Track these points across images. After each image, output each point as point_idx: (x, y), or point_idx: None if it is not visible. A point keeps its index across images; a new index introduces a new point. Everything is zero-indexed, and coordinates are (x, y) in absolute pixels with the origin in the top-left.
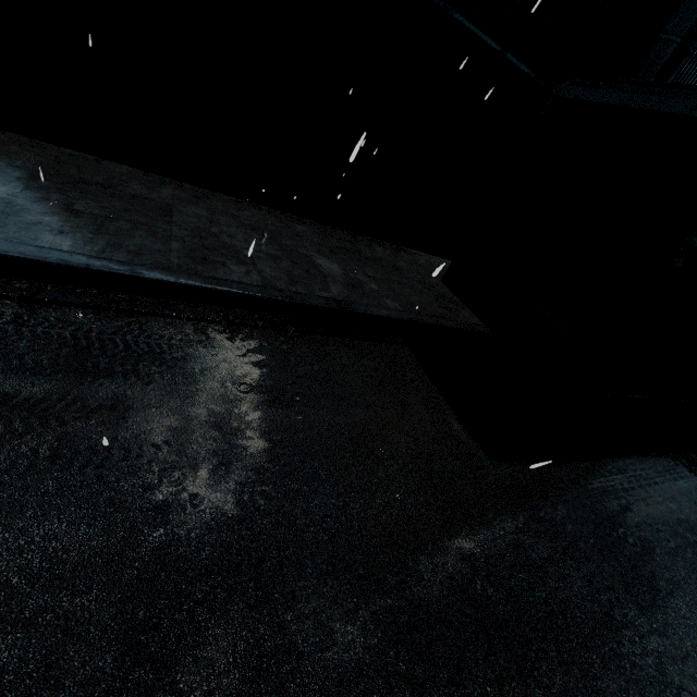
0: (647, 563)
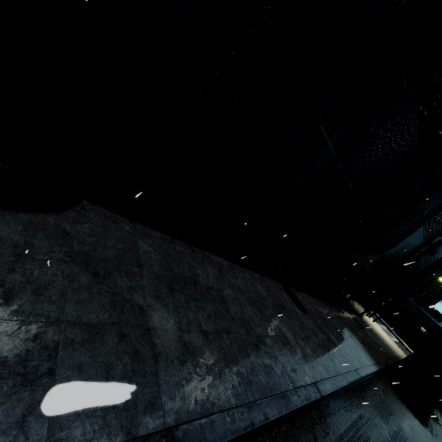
0: None
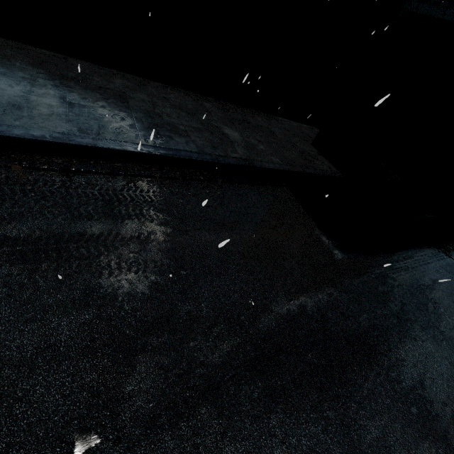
0: (425, 306)
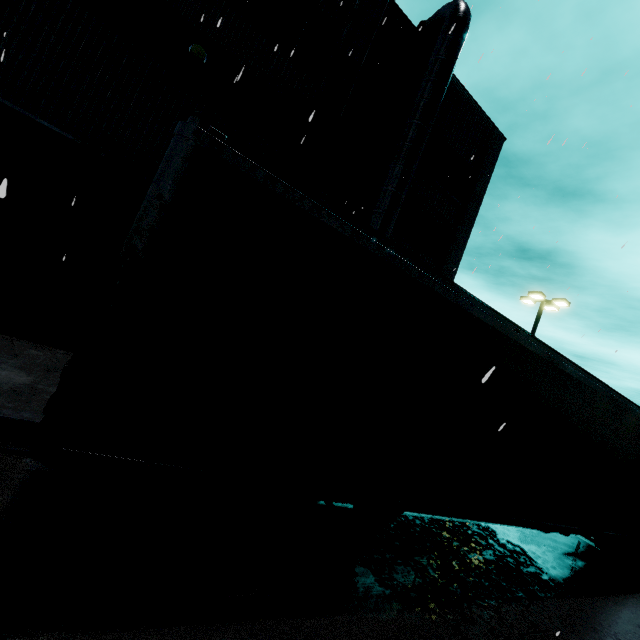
0: None
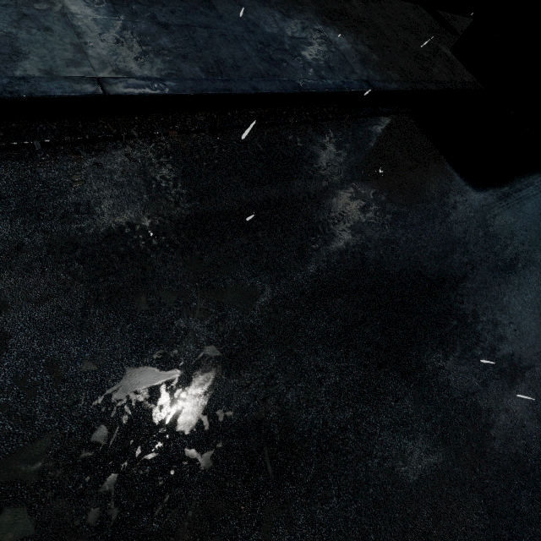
0: None
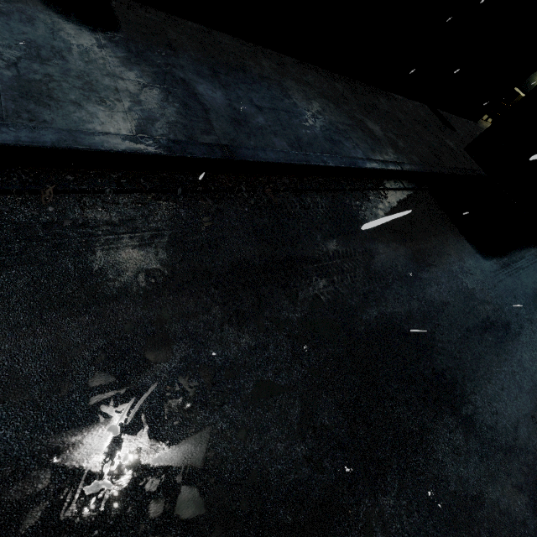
0: None
